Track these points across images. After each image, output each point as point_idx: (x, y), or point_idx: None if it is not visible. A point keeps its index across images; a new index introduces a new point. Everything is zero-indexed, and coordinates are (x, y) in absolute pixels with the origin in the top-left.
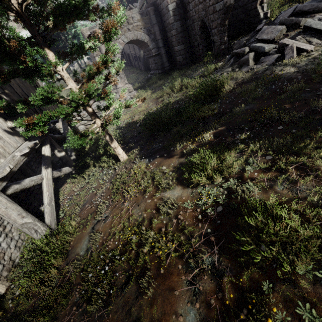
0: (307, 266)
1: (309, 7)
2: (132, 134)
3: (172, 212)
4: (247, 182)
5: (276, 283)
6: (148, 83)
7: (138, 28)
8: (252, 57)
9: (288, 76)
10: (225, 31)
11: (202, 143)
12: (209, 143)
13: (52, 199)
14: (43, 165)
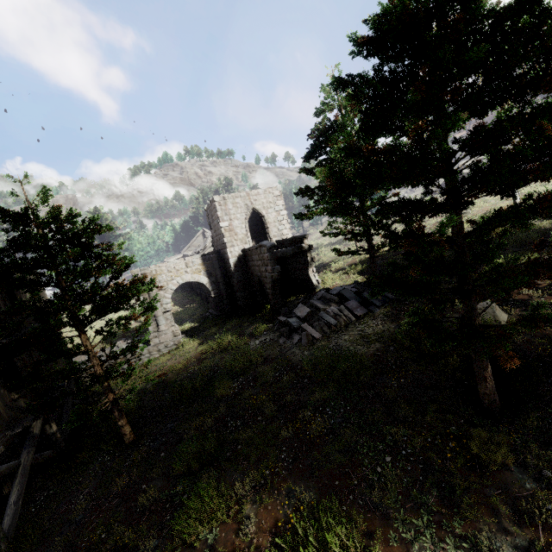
0: (208, 533)
1: (329, 297)
2: (155, 403)
3: (149, 504)
4: (215, 470)
5: (187, 549)
6: (201, 326)
7: (197, 271)
8: (287, 331)
9: (294, 363)
10: (276, 294)
11: (204, 428)
12: (209, 428)
13: (21, 496)
14: (26, 447)
